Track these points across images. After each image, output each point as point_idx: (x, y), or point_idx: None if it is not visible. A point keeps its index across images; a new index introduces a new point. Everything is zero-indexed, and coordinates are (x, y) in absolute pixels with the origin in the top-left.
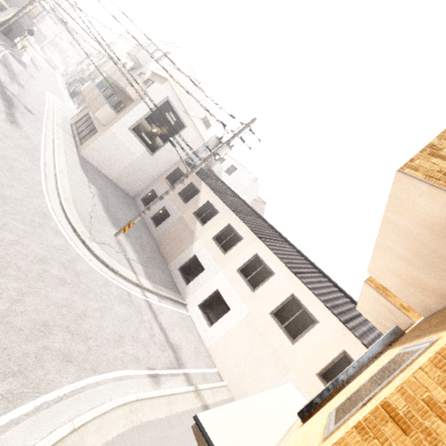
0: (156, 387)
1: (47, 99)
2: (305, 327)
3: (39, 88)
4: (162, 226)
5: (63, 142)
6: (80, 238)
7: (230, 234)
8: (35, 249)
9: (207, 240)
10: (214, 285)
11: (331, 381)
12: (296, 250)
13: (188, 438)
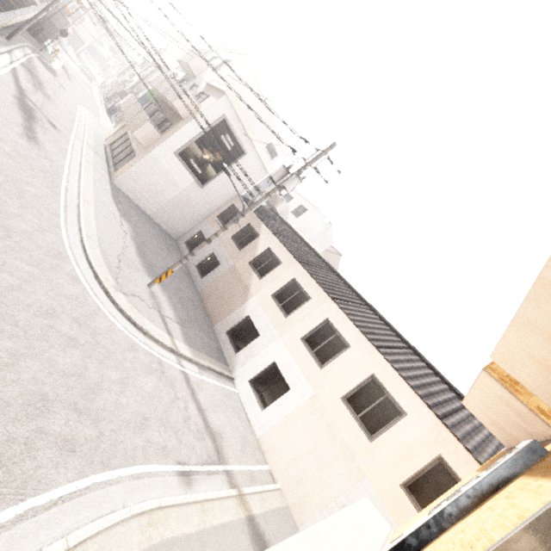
0: (187, 489)
1: (78, 114)
2: (388, 419)
3: (69, 101)
4: (209, 276)
5: (92, 166)
6: (103, 287)
7: (294, 292)
8: (41, 298)
9: (264, 297)
10: (271, 356)
11: (420, 496)
12: (379, 317)
13: None
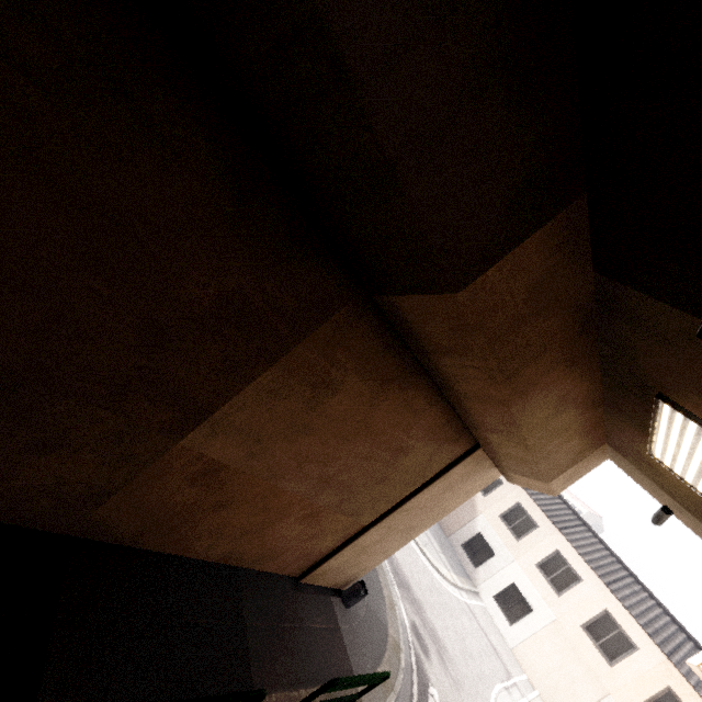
0: (511, 698)
1: None
2: (623, 650)
3: None
4: None
5: None
6: (420, 548)
7: (521, 516)
8: (423, 581)
9: (492, 517)
10: (510, 577)
11: None
12: (598, 539)
13: None
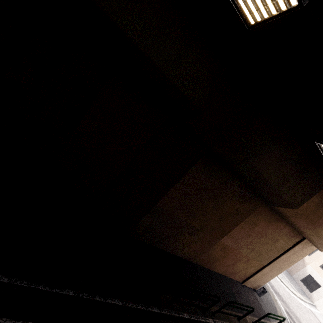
0: None
1: None
2: None
3: None
4: None
5: None
6: (279, 279)
7: None
8: (285, 294)
9: (315, 266)
10: None
11: None
12: None
13: None
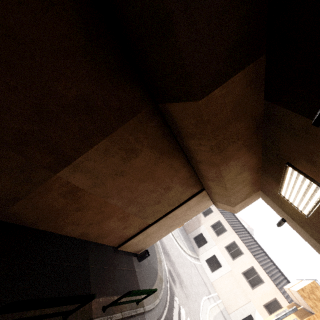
0: (210, 303)
1: None
2: (258, 283)
3: None
4: None
5: None
6: (174, 238)
7: (220, 226)
8: (175, 252)
9: (207, 226)
10: (213, 252)
11: (269, 309)
12: (251, 237)
13: None
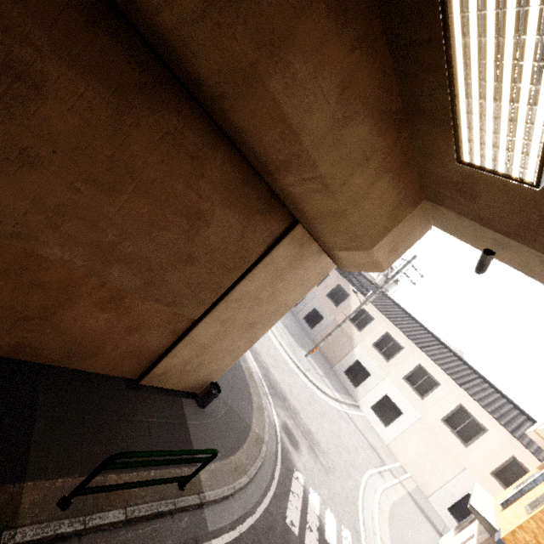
0: (383, 480)
1: None
2: (475, 433)
3: None
4: (317, 328)
5: None
6: (302, 372)
7: (389, 342)
8: (303, 395)
9: (367, 346)
10: (383, 390)
11: (503, 479)
12: (453, 353)
13: (412, 513)
